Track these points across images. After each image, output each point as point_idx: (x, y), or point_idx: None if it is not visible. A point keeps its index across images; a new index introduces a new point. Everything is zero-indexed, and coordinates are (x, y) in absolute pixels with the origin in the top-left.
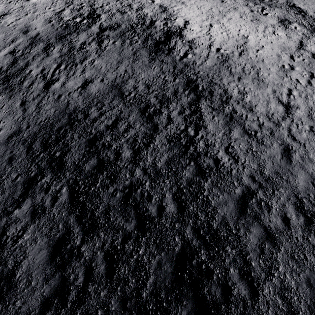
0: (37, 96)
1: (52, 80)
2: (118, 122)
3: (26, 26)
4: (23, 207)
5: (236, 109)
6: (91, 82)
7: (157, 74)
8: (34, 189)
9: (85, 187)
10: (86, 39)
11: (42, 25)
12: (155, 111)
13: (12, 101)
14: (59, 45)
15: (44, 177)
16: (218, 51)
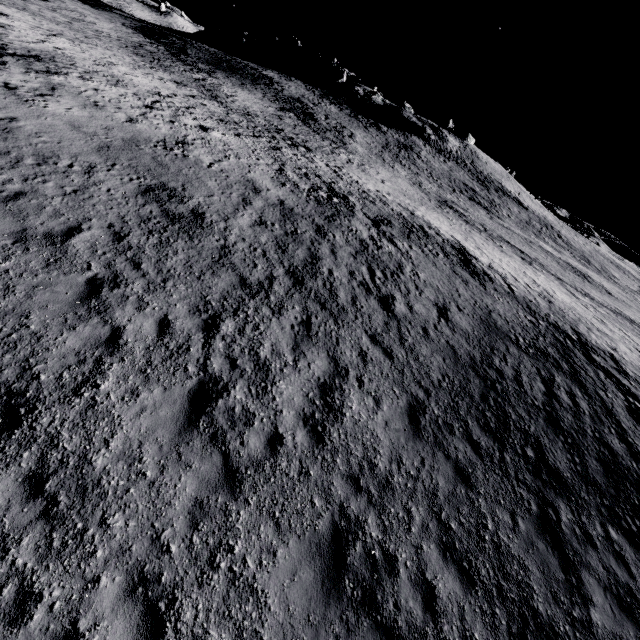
0: (386, 325)
1: (386, 297)
2: (551, 386)
3: (246, 179)
4: (595, 598)
5: (634, 371)
6: (448, 311)
7: (513, 310)
8: (569, 545)
9: (633, 520)
10: (368, 231)
11: (274, 186)
12: (572, 369)
13: (345, 330)
14: (337, 231)
15: (558, 511)
16: (530, 287)
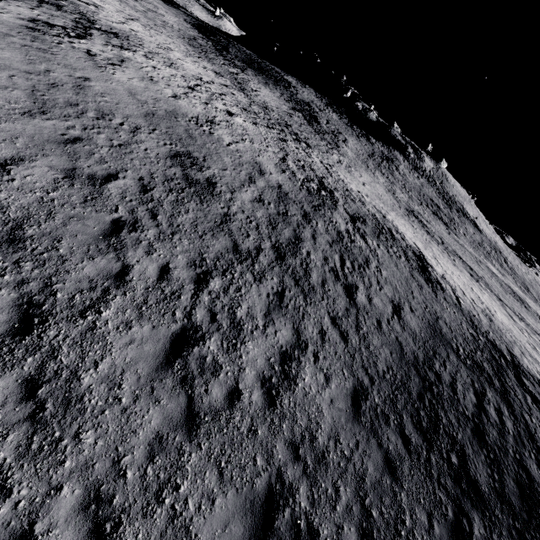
0: (346, 310)
1: (351, 286)
2: (482, 399)
3: (255, 161)
4: None
5: None
6: (402, 309)
7: (457, 320)
8: None
9: None
10: (345, 224)
11: (276, 171)
12: (503, 388)
13: (312, 308)
14: (320, 220)
15: (472, 523)
16: (475, 303)
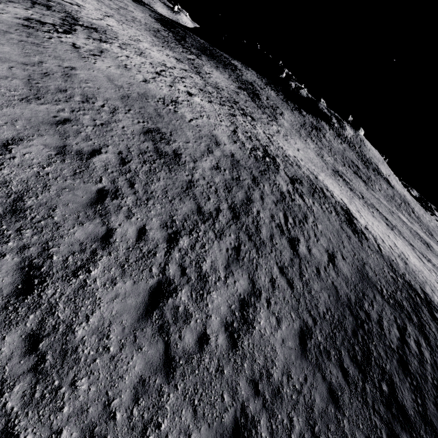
0: (291, 260)
1: (293, 239)
2: (403, 333)
3: (212, 134)
4: None
5: None
6: (335, 257)
7: (380, 265)
8: None
9: None
10: (286, 186)
11: (229, 142)
12: (419, 322)
13: (263, 259)
14: (266, 183)
15: None
16: (392, 249)
